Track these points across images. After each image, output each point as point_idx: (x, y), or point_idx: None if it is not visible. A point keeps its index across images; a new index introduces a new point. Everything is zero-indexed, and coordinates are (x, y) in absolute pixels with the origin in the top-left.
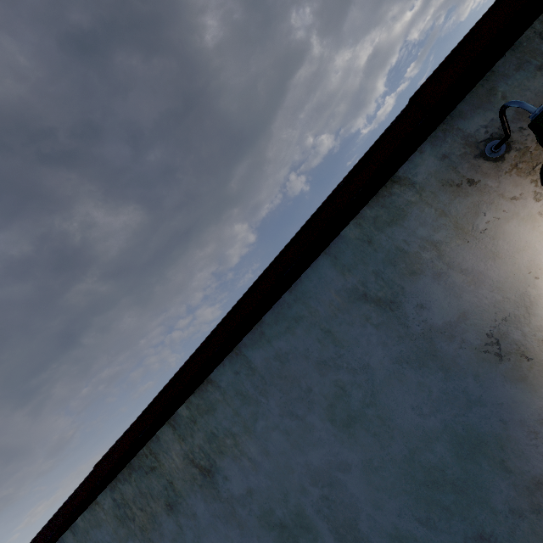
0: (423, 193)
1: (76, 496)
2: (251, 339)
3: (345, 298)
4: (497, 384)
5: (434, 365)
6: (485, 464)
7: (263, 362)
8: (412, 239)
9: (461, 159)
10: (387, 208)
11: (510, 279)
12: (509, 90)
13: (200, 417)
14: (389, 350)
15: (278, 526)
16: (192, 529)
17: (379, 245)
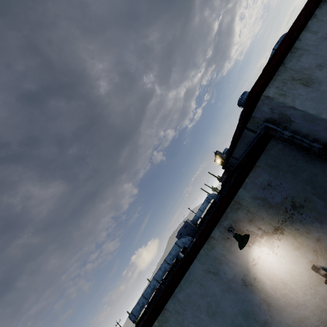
0: (218, 241)
1: None
2: (178, 290)
3: (204, 272)
4: (248, 294)
5: (232, 291)
6: (251, 320)
7: (183, 298)
8: (218, 254)
9: (224, 232)
10: (210, 245)
11: (243, 264)
12: (230, 216)
13: (163, 324)
14: (219, 288)
15: None
16: None
17: (210, 256)
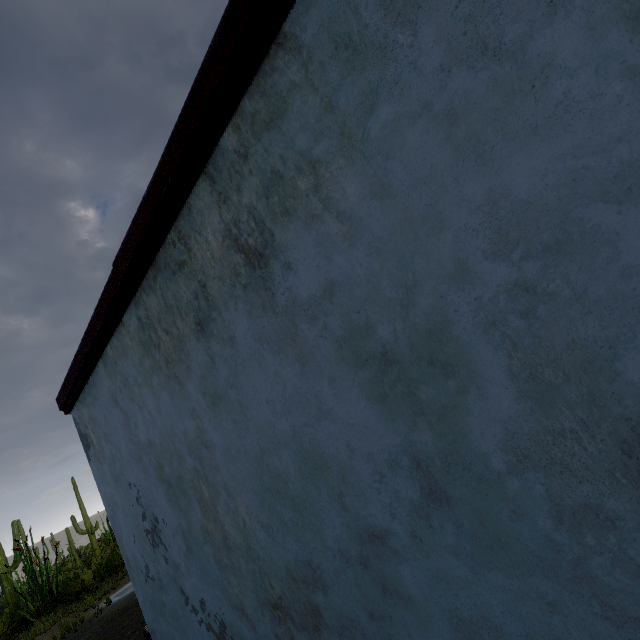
0: None
1: (100, 310)
2: None
3: None
4: None
5: None
6: None
7: None
8: None
9: None
10: None
11: None
12: None
13: (256, 141)
14: None
15: (377, 360)
16: (227, 361)
17: None
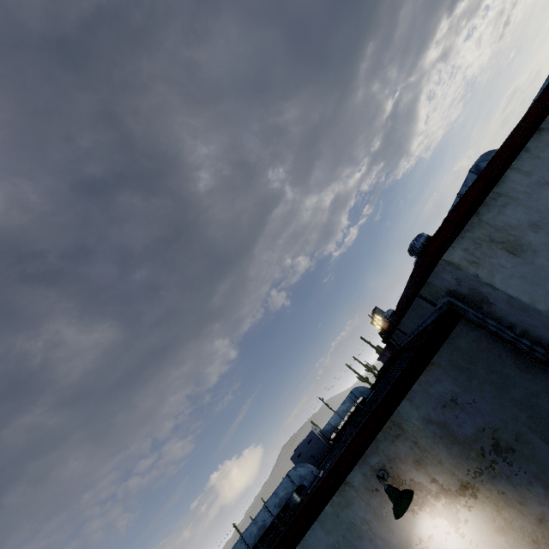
0: (358, 492)
1: None
2: None
3: None
4: None
5: None
6: None
7: None
8: (357, 517)
9: (371, 477)
10: (344, 497)
11: (400, 545)
12: (383, 448)
13: None
14: None
15: None
16: None
17: (342, 519)
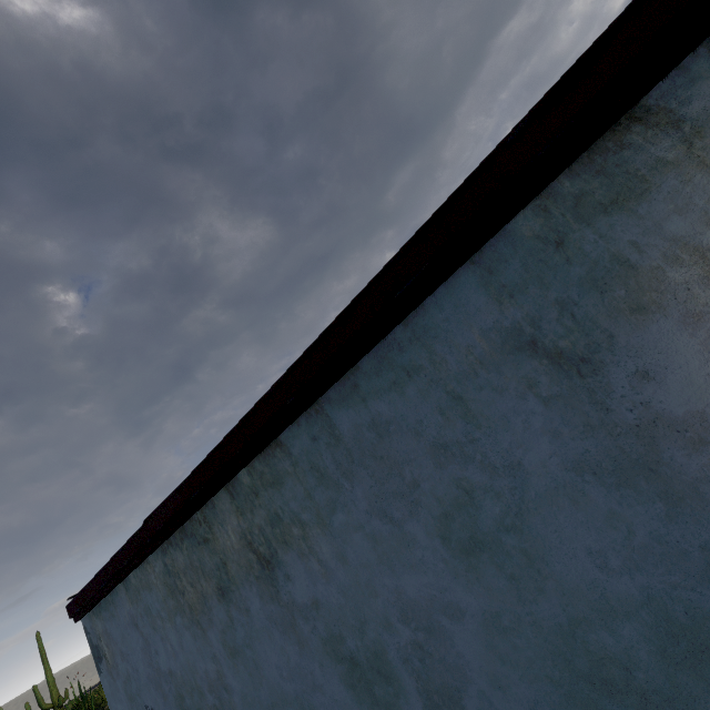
0: (698, 142)
1: (127, 549)
2: (339, 393)
3: (496, 344)
4: None
5: (650, 488)
6: None
7: (352, 430)
8: (652, 241)
9: None
10: (608, 176)
11: None
12: None
13: (264, 489)
14: (563, 446)
15: (348, 660)
16: (244, 626)
17: (578, 251)
